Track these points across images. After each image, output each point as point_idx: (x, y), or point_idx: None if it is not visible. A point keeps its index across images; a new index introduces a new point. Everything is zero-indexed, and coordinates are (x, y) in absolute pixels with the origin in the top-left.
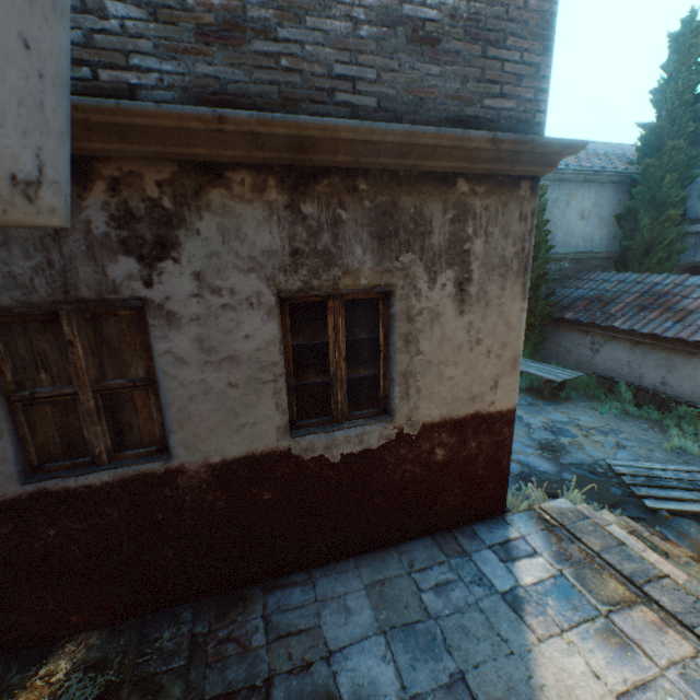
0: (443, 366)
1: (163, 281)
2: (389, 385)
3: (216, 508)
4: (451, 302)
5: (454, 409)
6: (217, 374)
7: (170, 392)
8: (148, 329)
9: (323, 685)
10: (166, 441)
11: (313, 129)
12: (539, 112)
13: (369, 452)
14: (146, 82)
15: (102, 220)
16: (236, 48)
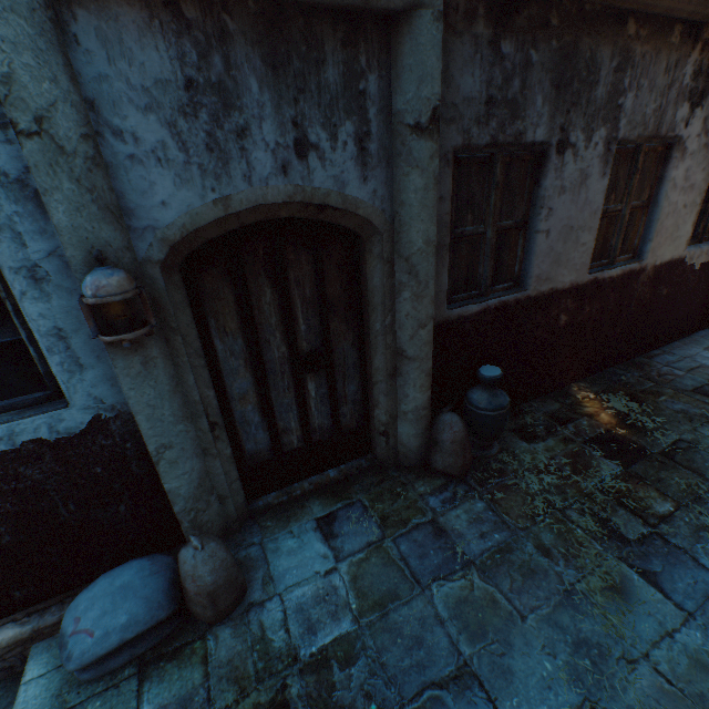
0: None
1: (691, 124)
2: None
3: (643, 299)
4: None
5: None
6: (681, 198)
7: (661, 210)
8: (666, 162)
9: None
10: (636, 250)
11: None
12: None
13: (708, 263)
14: None
15: (688, 74)
16: None
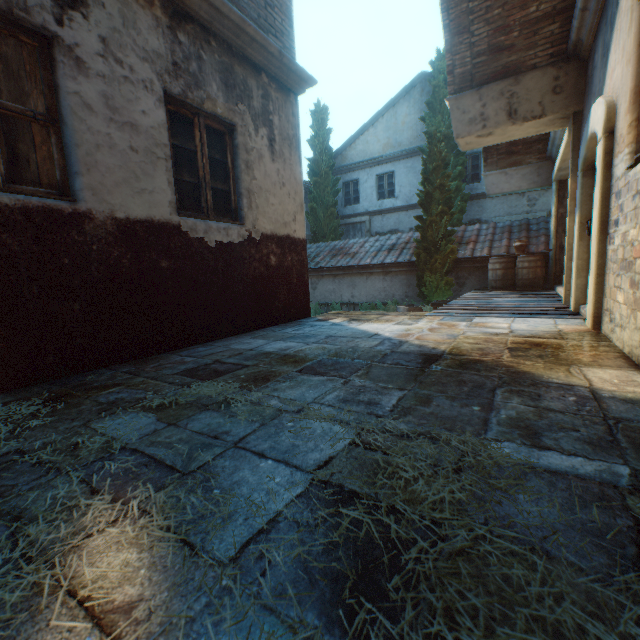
0: (268, 195)
1: (73, 28)
2: (239, 199)
3: (121, 265)
4: (267, 151)
5: (277, 229)
6: (120, 134)
7: (78, 132)
8: (54, 66)
9: (258, 353)
10: (68, 188)
11: None
12: (293, 59)
13: (233, 245)
14: None
15: None
16: None
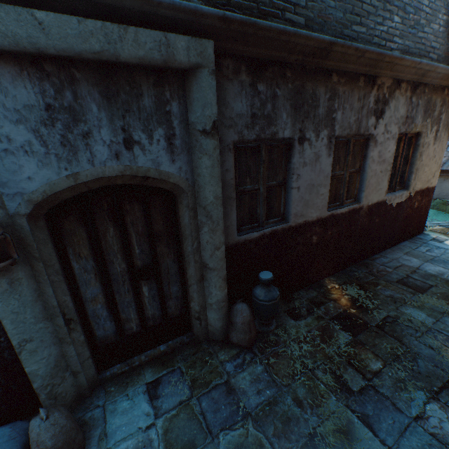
0: (424, 167)
1: (377, 127)
2: (409, 175)
3: (364, 225)
4: (432, 140)
5: (422, 185)
6: (378, 167)
7: (367, 174)
8: (367, 148)
9: (425, 273)
10: (356, 196)
11: (433, 68)
12: None
13: (401, 203)
14: (394, 47)
15: (372, 102)
16: (414, 35)
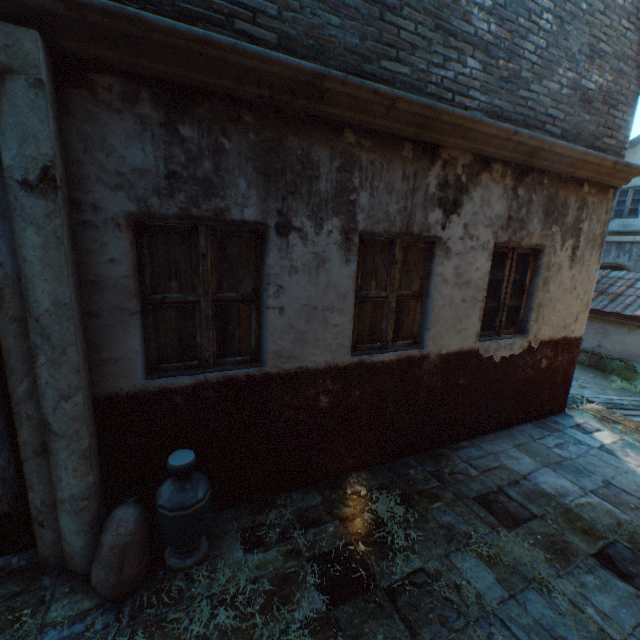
0: (556, 303)
1: (449, 227)
2: (527, 312)
3: (435, 387)
4: (567, 260)
5: (555, 333)
6: (458, 292)
7: (434, 301)
8: (431, 258)
9: (534, 489)
10: (418, 337)
11: (547, 145)
12: (623, 149)
13: (512, 357)
14: (471, 106)
15: (433, 184)
16: (512, 93)
